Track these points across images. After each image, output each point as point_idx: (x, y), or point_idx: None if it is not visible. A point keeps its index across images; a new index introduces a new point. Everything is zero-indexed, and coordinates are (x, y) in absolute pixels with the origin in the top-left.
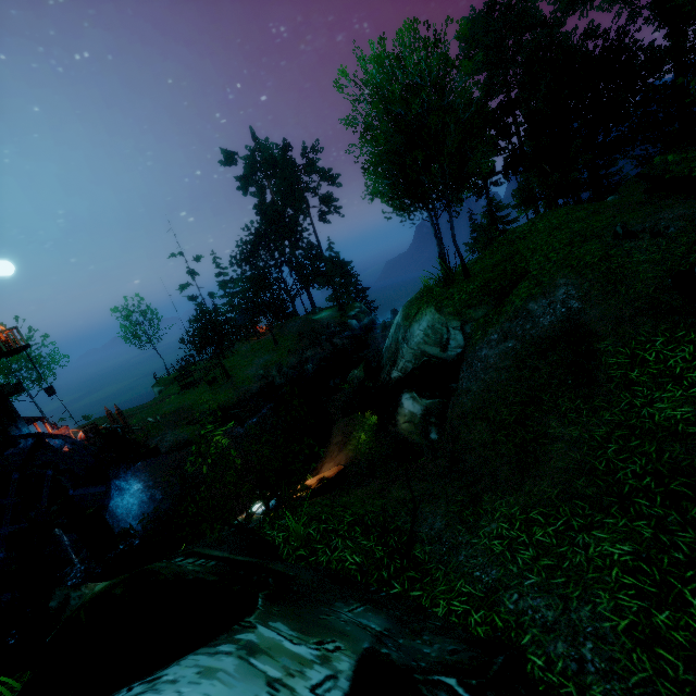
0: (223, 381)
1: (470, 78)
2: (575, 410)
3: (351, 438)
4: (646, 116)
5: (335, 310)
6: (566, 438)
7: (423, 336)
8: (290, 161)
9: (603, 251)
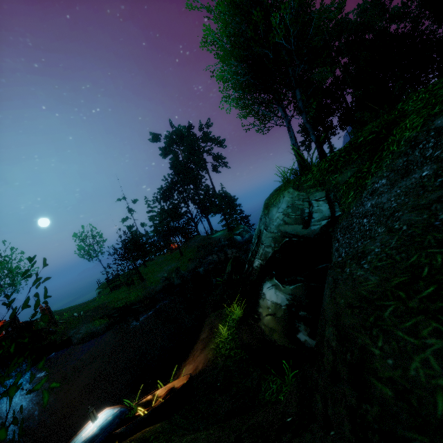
0: (138, 283)
1: None
2: None
3: (215, 335)
4: None
5: (226, 231)
6: None
7: (282, 217)
8: (192, 134)
9: None
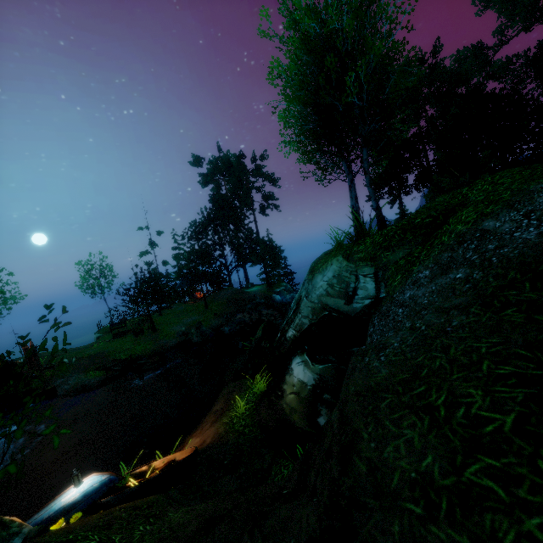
0: (149, 333)
1: (395, 2)
2: None
3: (231, 408)
4: (541, 147)
5: (264, 286)
6: None
7: (326, 287)
8: (242, 165)
9: None
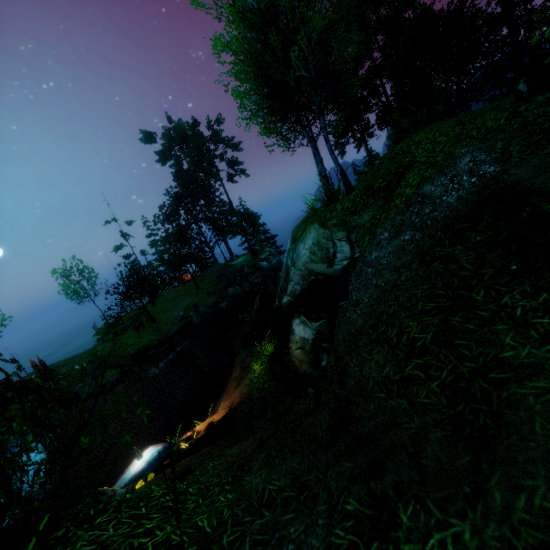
0: (149, 325)
1: None
2: (545, 311)
3: (248, 372)
4: (492, 65)
5: (249, 255)
6: (548, 368)
7: (309, 254)
8: (199, 134)
9: (508, 112)
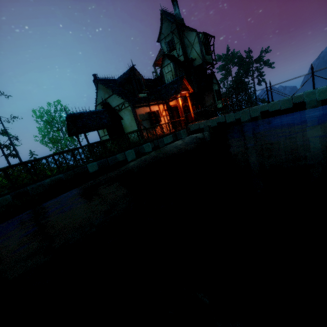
0: None
1: None
2: None
3: None
4: None
5: None
6: None
7: None
8: (251, 57)
9: None
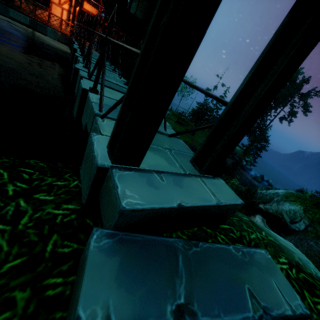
0: (190, 134)
1: None
2: None
3: None
4: None
5: (242, 150)
6: None
7: (288, 210)
8: (300, 87)
9: None
